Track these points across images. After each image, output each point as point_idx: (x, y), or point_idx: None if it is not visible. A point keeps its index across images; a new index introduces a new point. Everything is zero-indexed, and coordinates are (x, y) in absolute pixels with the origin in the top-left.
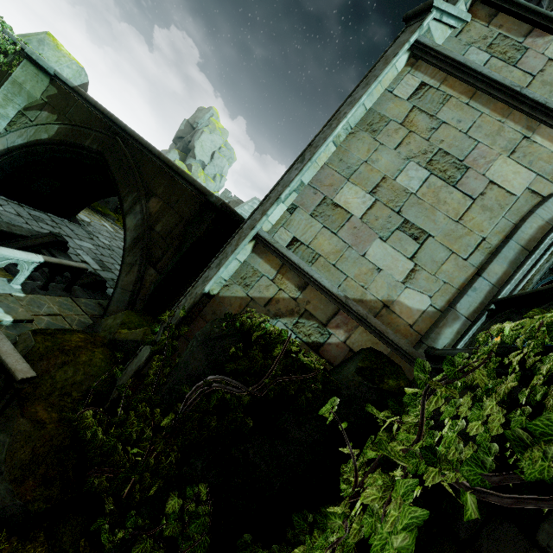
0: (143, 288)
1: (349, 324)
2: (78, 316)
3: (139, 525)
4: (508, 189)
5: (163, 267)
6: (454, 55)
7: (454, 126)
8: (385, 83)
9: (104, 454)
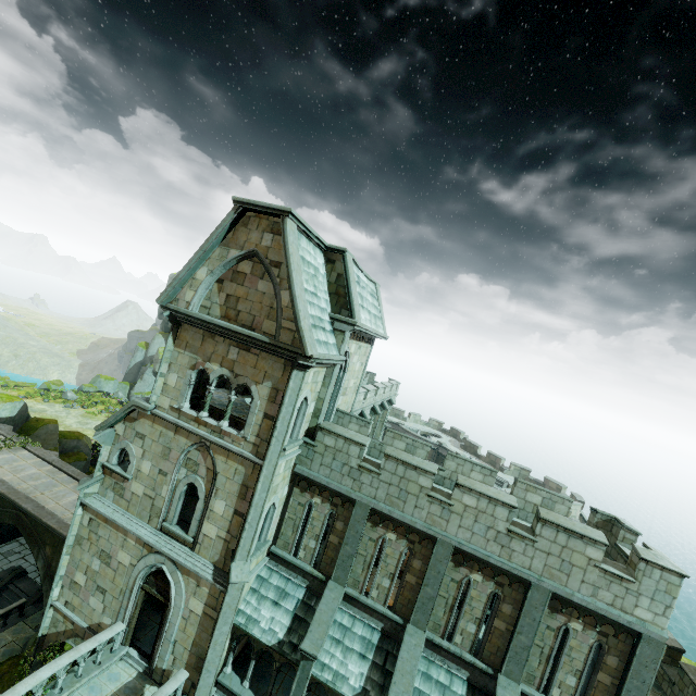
0: None
1: (91, 636)
2: (25, 634)
3: None
4: (124, 564)
5: None
6: (94, 508)
7: (104, 537)
8: (78, 521)
9: None
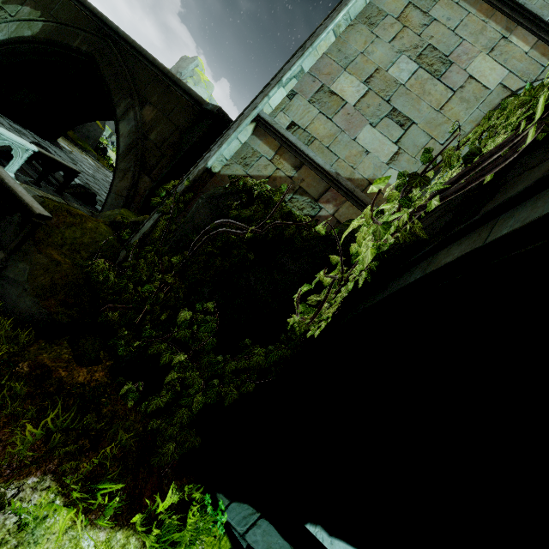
0: (137, 195)
1: (338, 199)
2: None
3: (153, 336)
4: (484, 84)
5: (158, 175)
6: None
7: (443, 24)
8: None
9: (116, 292)
